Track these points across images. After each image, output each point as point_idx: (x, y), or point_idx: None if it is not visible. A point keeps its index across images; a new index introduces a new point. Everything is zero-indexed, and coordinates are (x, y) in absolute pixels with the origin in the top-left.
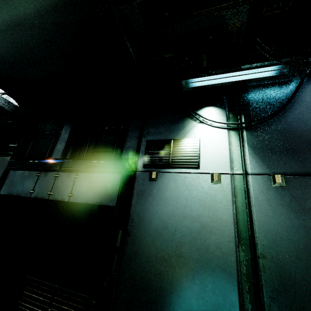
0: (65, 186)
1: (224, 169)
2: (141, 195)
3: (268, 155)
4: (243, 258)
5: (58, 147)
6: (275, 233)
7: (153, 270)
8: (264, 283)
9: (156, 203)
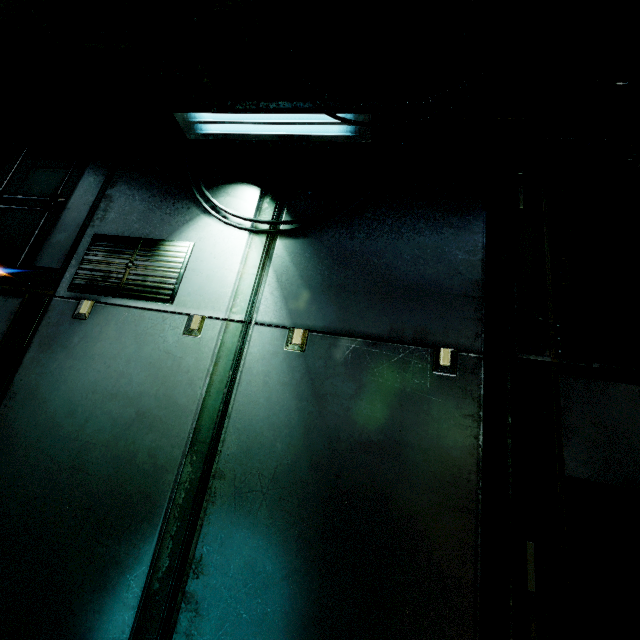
0: None
1: (215, 310)
2: (46, 345)
3: (298, 291)
4: (187, 478)
5: None
6: (255, 436)
7: (20, 494)
8: (205, 521)
9: (70, 364)
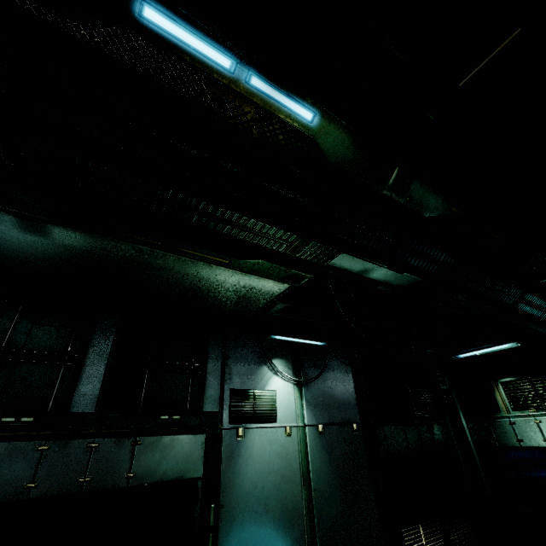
0: (116, 462)
1: (293, 422)
2: (230, 457)
3: (316, 409)
4: (306, 496)
5: (85, 391)
6: (320, 471)
7: (249, 534)
8: (316, 509)
9: (245, 463)
